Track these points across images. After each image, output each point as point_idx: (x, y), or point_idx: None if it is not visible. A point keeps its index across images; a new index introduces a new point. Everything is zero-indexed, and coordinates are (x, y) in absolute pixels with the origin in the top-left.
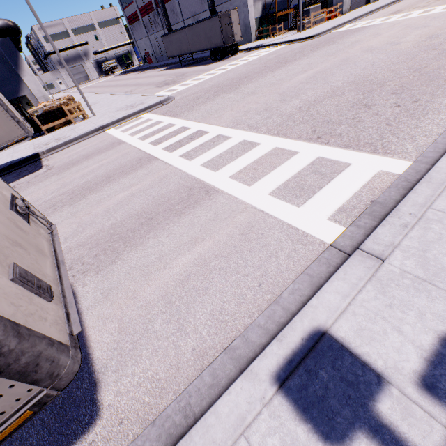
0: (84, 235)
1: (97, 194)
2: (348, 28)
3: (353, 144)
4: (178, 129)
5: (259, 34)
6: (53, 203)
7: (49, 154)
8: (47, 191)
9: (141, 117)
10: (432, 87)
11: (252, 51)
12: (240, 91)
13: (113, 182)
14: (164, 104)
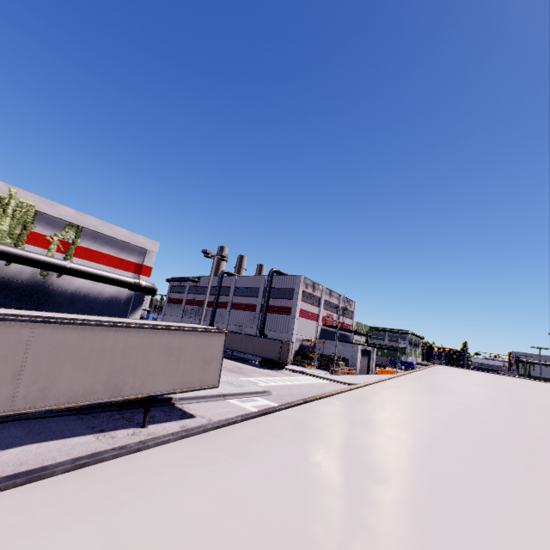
0: None
1: None
2: None
3: None
4: None
5: (295, 361)
6: None
7: (182, 402)
8: None
9: (257, 399)
10: None
11: (298, 373)
12: None
13: None
14: (269, 395)
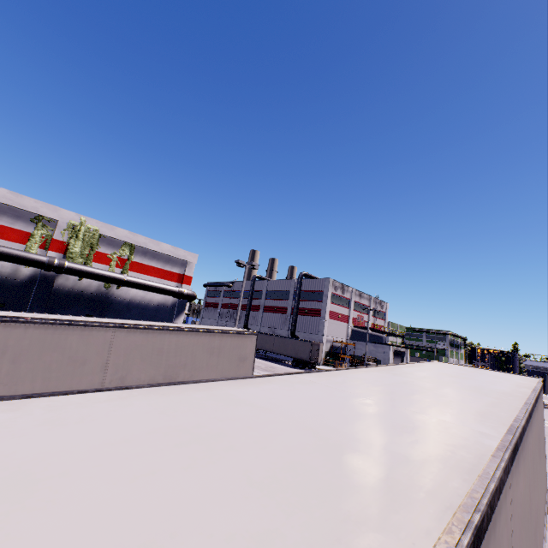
0: None
1: None
2: None
3: None
4: None
5: (326, 361)
6: None
7: None
8: None
9: None
10: None
11: None
12: None
13: None
14: None
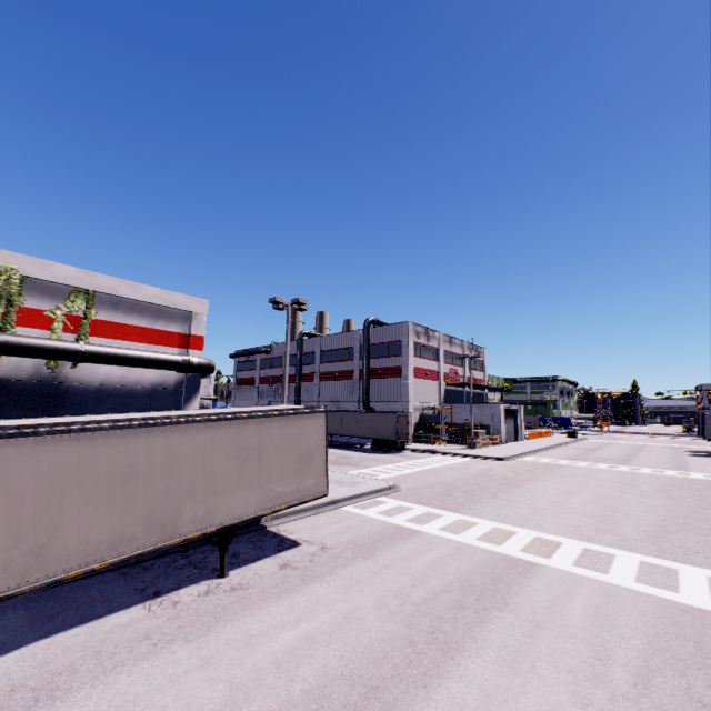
0: (624, 655)
1: (521, 598)
2: (535, 460)
3: None
4: (495, 529)
5: (416, 437)
6: (450, 601)
7: (277, 522)
8: (398, 582)
9: (382, 500)
10: None
11: (425, 453)
12: (508, 499)
13: (522, 585)
14: (397, 491)
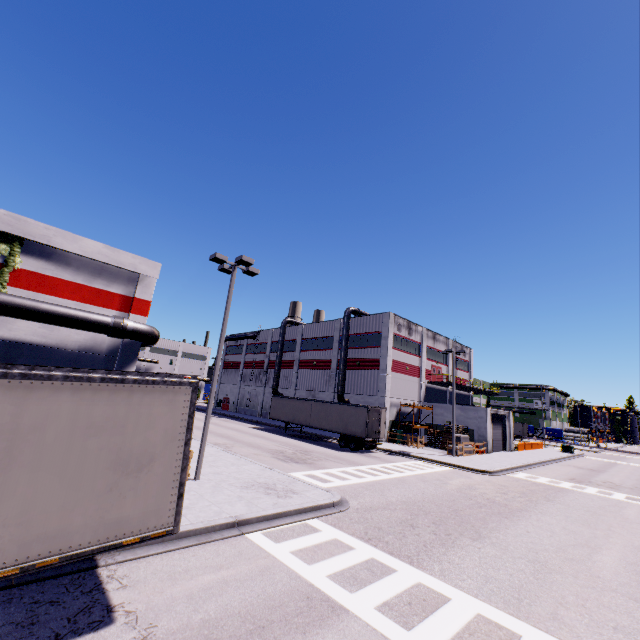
0: None
1: None
2: (529, 478)
3: None
4: (479, 620)
5: (392, 436)
6: None
7: (121, 557)
8: None
9: (313, 526)
10: None
11: (397, 455)
12: (499, 545)
13: None
14: (341, 510)
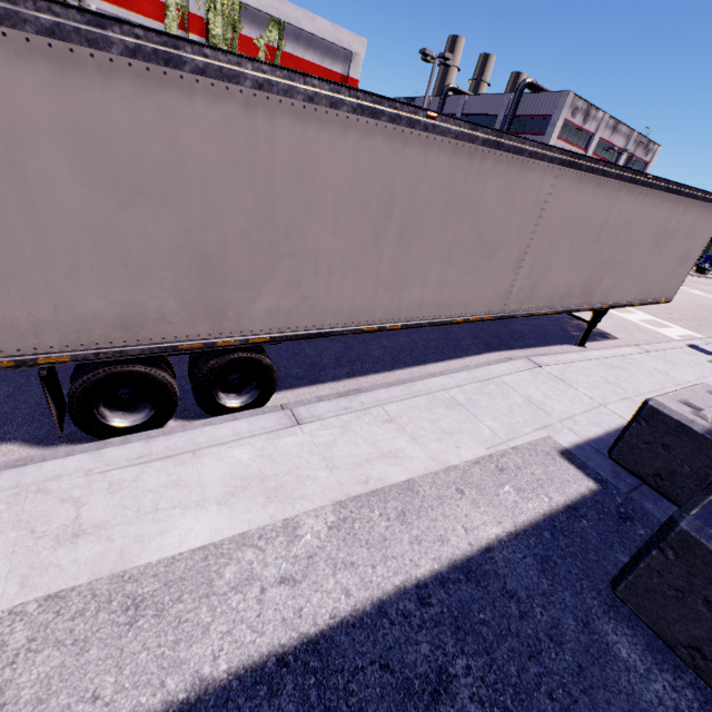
0: None
1: None
2: None
3: (671, 323)
4: None
5: None
6: None
7: None
8: None
9: None
10: (707, 323)
11: None
12: None
13: None
14: None
